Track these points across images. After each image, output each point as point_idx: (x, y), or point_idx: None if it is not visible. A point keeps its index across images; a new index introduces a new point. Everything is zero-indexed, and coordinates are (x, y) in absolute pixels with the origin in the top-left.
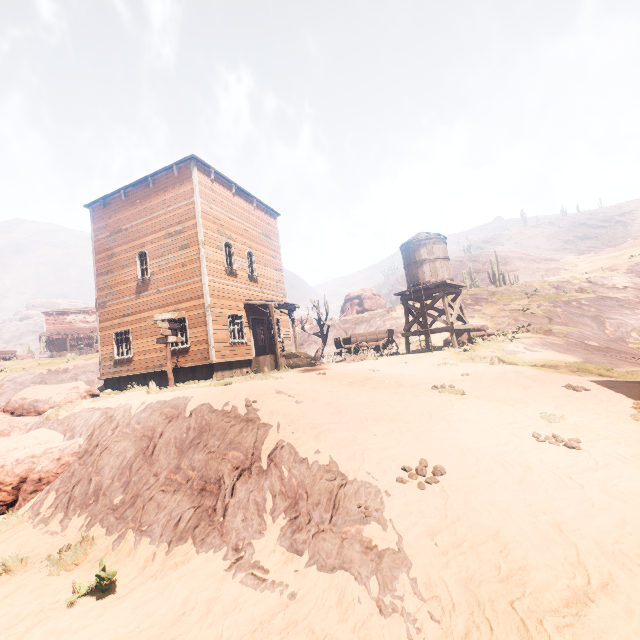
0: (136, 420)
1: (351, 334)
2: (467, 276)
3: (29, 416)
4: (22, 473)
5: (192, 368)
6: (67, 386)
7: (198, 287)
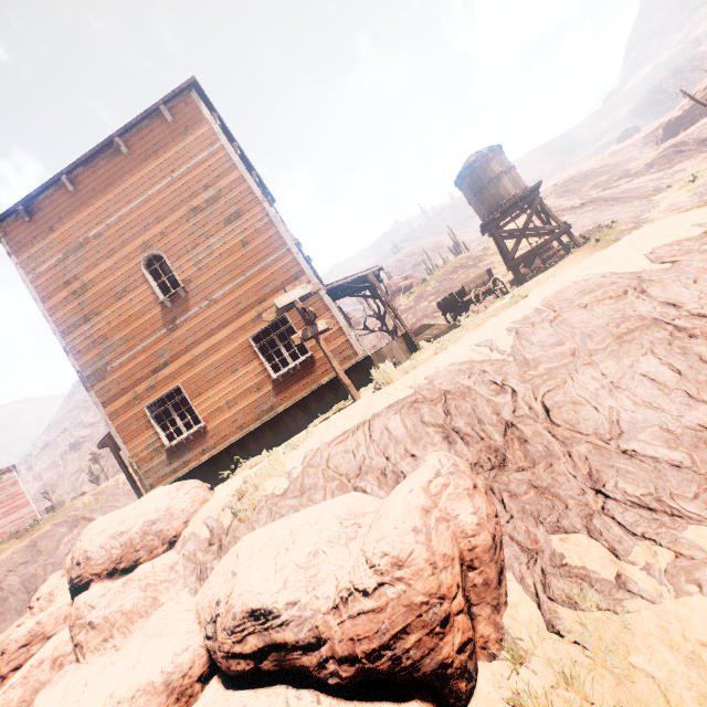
0: (538, 348)
1: (462, 284)
2: (426, 261)
3: (155, 558)
4: (454, 550)
5: (329, 385)
6: (162, 490)
7: (287, 263)
